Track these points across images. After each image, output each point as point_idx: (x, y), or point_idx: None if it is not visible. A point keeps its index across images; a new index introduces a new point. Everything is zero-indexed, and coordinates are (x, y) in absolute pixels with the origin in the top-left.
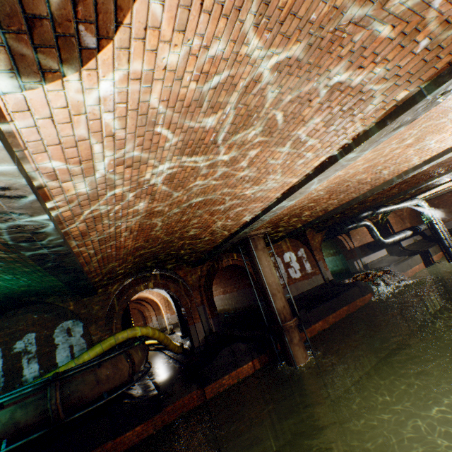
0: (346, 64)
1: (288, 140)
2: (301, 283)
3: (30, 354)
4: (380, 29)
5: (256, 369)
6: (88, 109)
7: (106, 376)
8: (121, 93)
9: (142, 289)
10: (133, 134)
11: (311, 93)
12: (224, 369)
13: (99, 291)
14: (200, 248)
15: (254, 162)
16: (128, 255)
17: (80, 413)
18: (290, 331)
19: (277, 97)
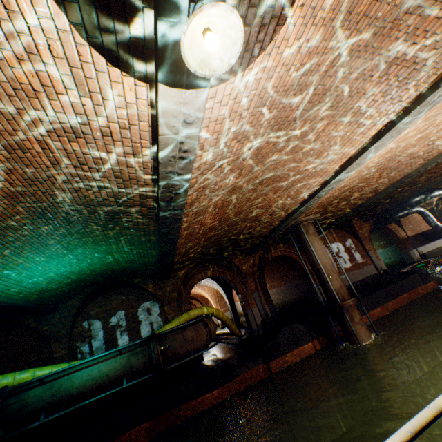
0: (402, 43)
1: (350, 113)
2: (352, 273)
3: (121, 328)
4: (429, 13)
5: (317, 350)
6: (238, 95)
7: (191, 337)
8: (256, 84)
9: (203, 277)
10: (250, 114)
11: (373, 70)
12: (285, 347)
13: (171, 275)
14: (257, 232)
15: (320, 136)
16: (203, 235)
17: (175, 364)
18: (350, 310)
19: (346, 76)
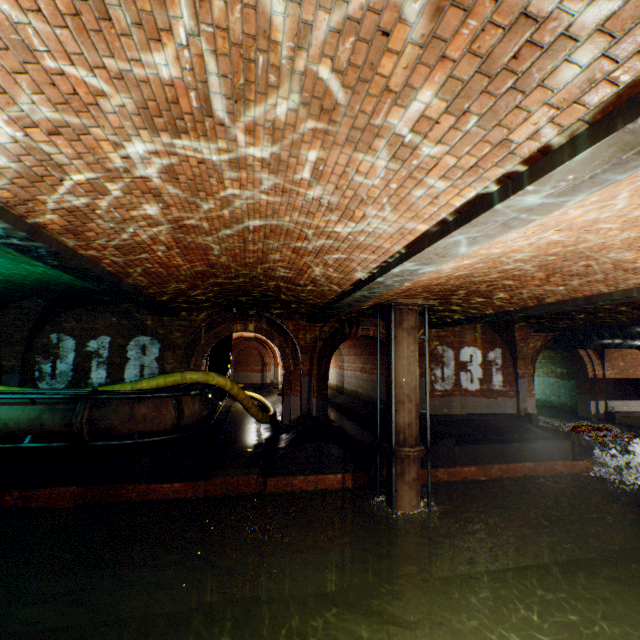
0: None
1: (374, 136)
2: (475, 400)
3: (100, 358)
4: None
5: (345, 487)
6: None
7: (143, 416)
8: None
9: (238, 329)
10: None
11: (380, 9)
12: (300, 468)
13: (181, 314)
14: (306, 298)
15: (323, 171)
16: (193, 279)
17: (103, 443)
18: (405, 462)
19: (289, 12)
